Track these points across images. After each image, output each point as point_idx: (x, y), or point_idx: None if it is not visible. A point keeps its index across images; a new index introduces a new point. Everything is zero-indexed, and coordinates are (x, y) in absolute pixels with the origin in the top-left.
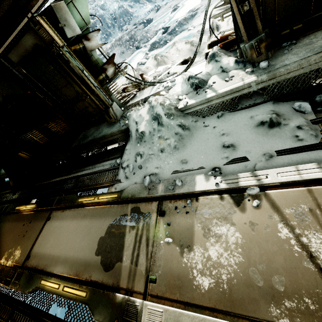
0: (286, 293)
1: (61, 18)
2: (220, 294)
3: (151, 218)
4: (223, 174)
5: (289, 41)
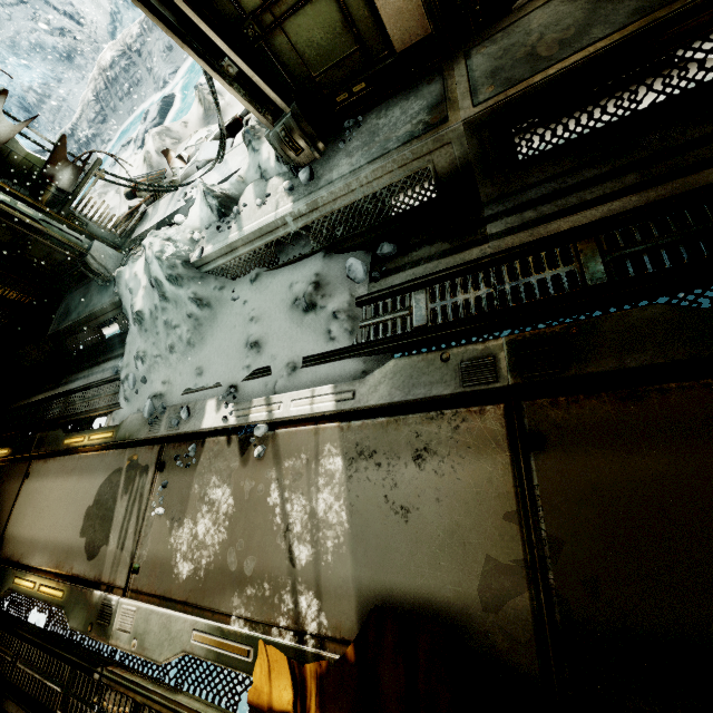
0: (252, 578)
1: None
2: (196, 583)
3: (148, 475)
4: (240, 398)
5: (358, 113)
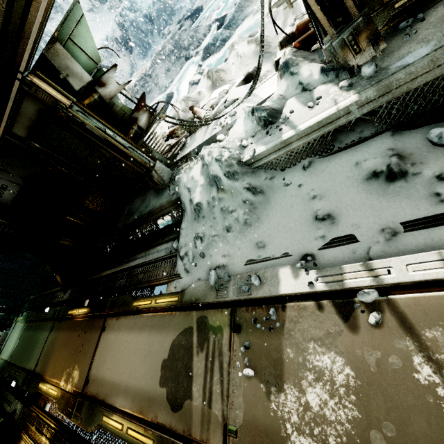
0: None
1: (60, 67)
2: None
3: (223, 335)
4: (319, 266)
5: (411, 15)
